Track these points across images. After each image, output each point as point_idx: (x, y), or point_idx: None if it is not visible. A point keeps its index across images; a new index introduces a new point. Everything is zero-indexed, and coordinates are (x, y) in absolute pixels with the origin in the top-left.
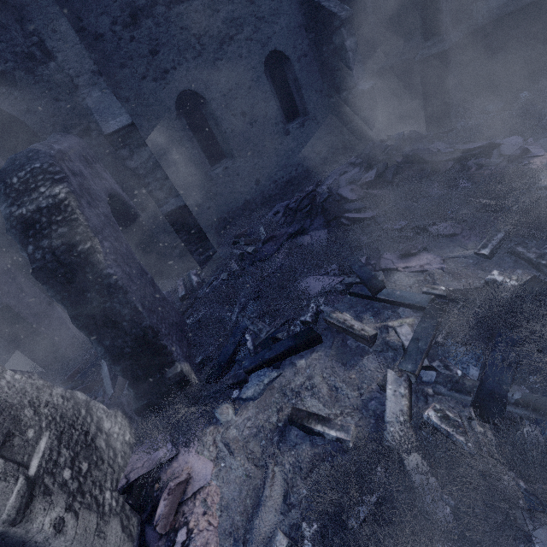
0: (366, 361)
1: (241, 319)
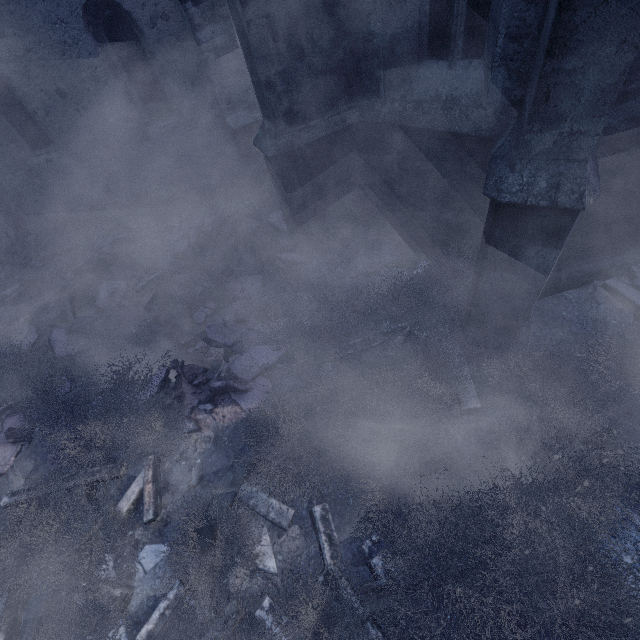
0: None
1: None
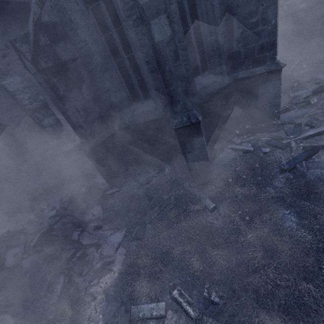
0: None
1: None
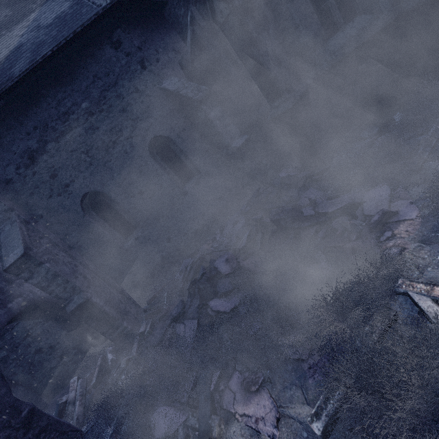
0: None
1: None
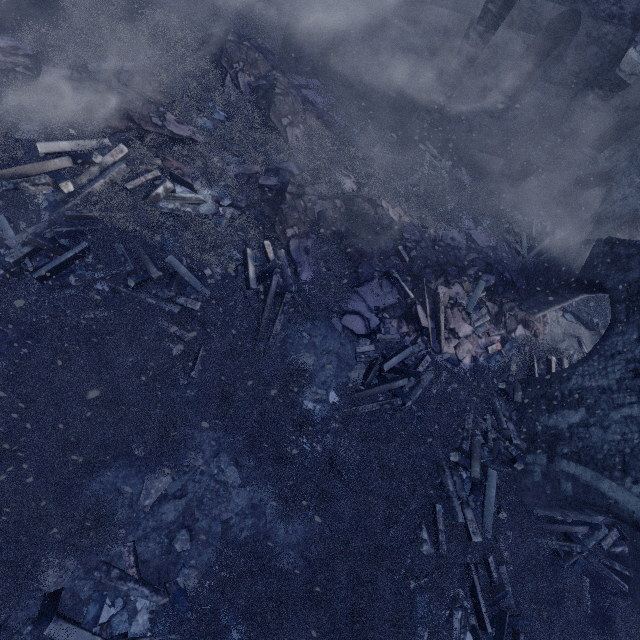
0: None
1: None
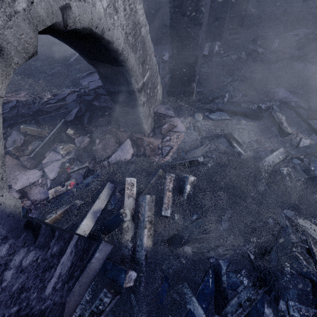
0: (273, 140)
1: (229, 85)
